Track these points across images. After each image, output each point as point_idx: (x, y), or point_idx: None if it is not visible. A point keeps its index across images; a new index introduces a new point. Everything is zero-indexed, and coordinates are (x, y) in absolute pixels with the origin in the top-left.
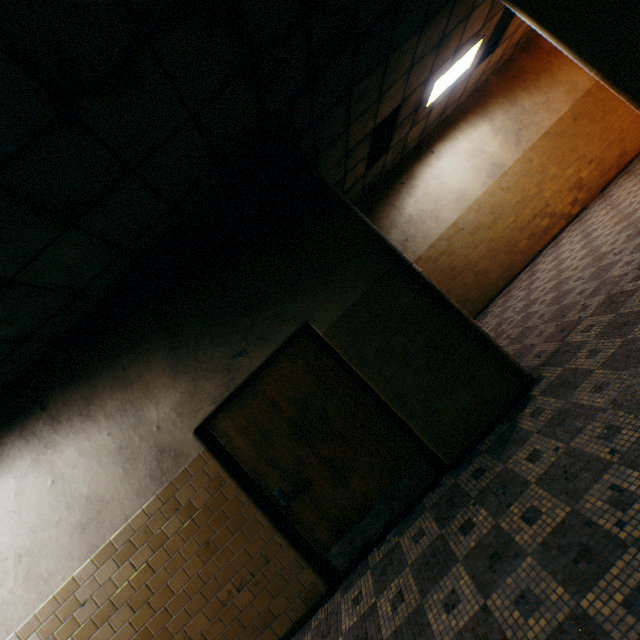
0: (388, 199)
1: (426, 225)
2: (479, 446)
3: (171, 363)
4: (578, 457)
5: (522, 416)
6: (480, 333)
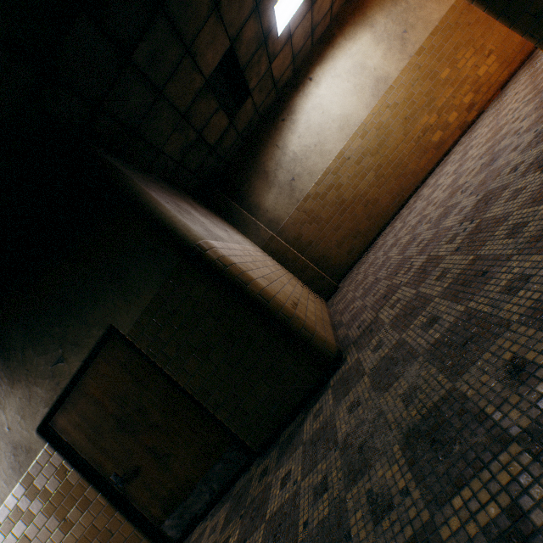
0: (271, 140)
1: (311, 161)
2: (282, 434)
3: (7, 373)
4: (293, 509)
5: (312, 411)
6: (278, 320)
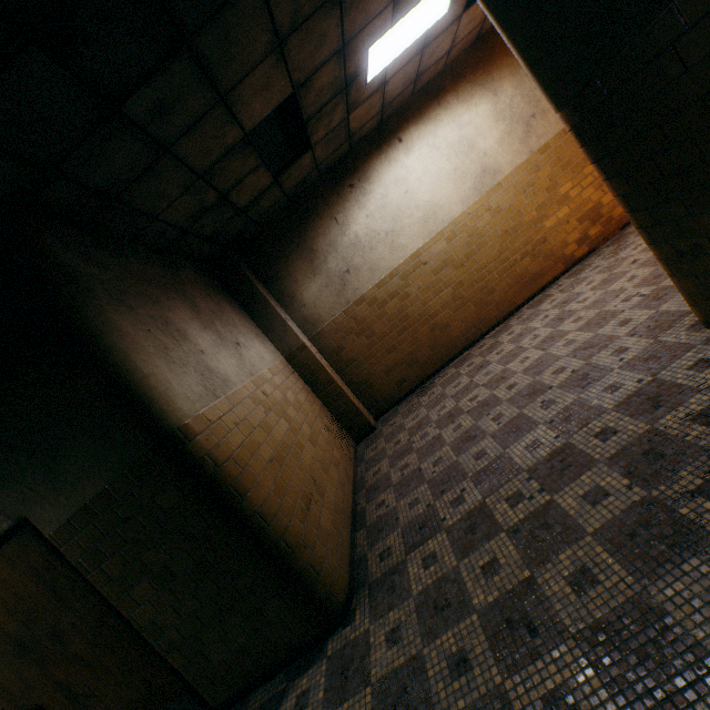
0: (329, 208)
1: (377, 253)
2: (253, 695)
3: None
4: None
5: (296, 687)
6: (277, 553)
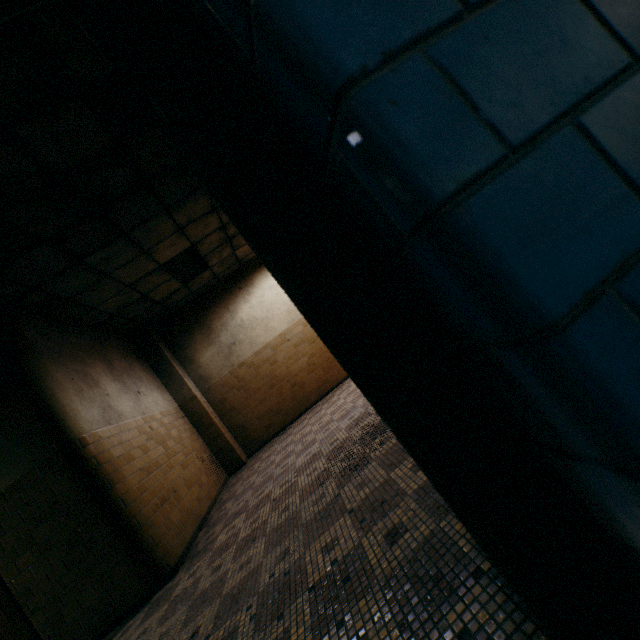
0: (224, 301)
1: (256, 331)
2: None
3: None
4: None
5: (125, 627)
6: (129, 526)
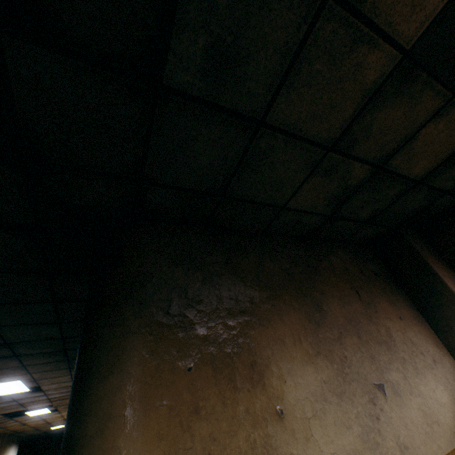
0: None
1: None
2: None
3: None
4: None
5: None
6: None
